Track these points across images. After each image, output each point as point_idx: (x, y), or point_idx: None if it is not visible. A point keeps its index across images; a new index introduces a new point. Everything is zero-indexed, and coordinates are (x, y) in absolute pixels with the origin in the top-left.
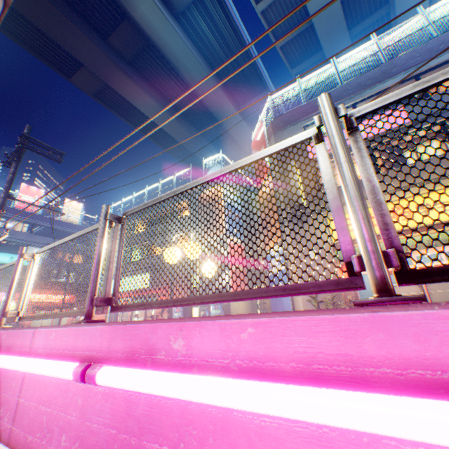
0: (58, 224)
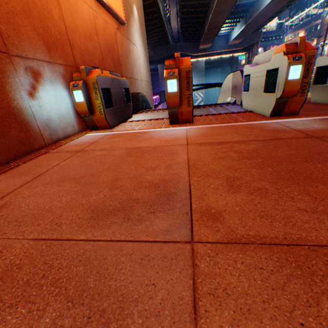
0: (265, 34)
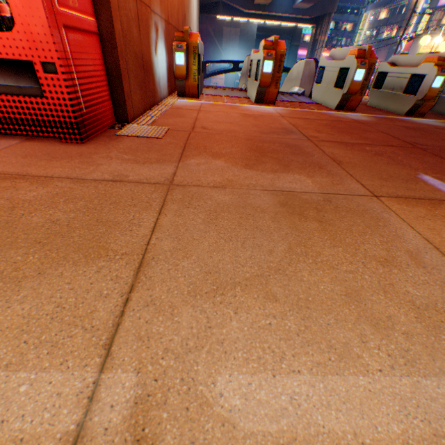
0: (341, 2)
